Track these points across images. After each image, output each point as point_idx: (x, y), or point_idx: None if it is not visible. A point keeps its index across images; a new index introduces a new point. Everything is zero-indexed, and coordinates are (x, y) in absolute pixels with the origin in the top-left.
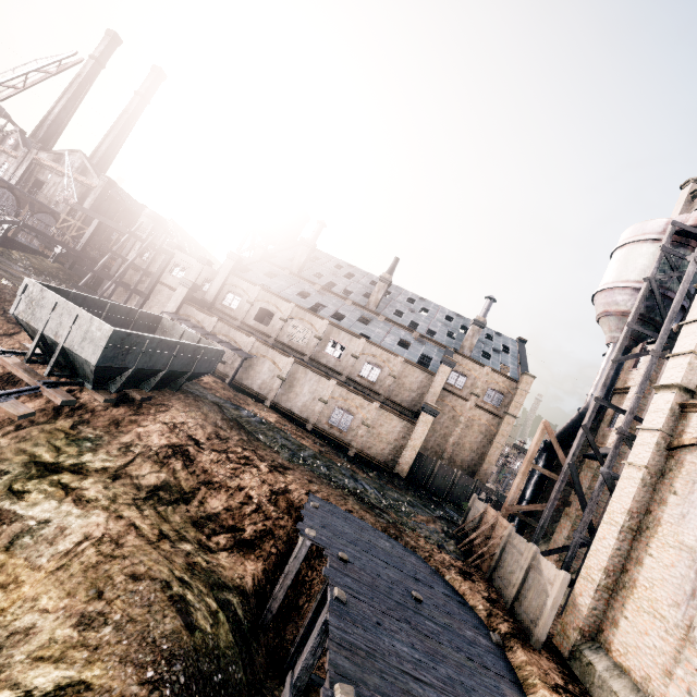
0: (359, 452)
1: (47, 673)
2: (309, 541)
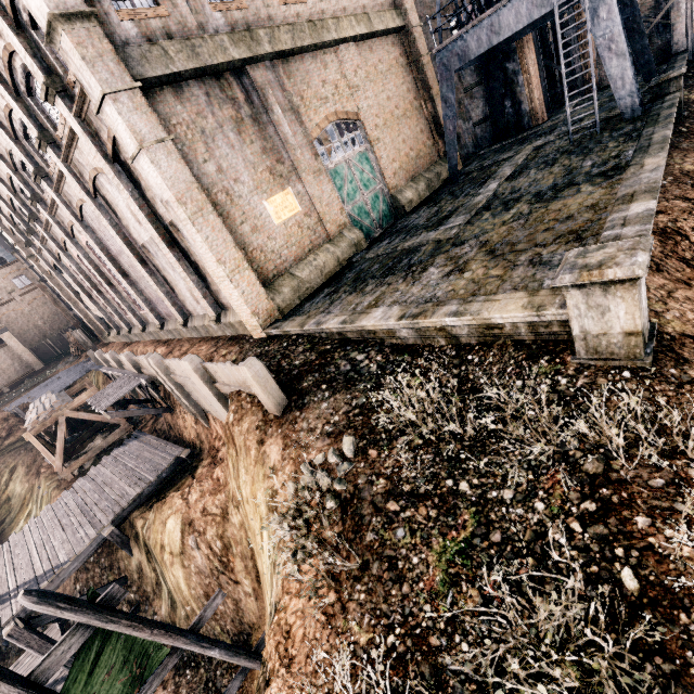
0: (9, 385)
1: (5, 478)
2: (17, 408)
